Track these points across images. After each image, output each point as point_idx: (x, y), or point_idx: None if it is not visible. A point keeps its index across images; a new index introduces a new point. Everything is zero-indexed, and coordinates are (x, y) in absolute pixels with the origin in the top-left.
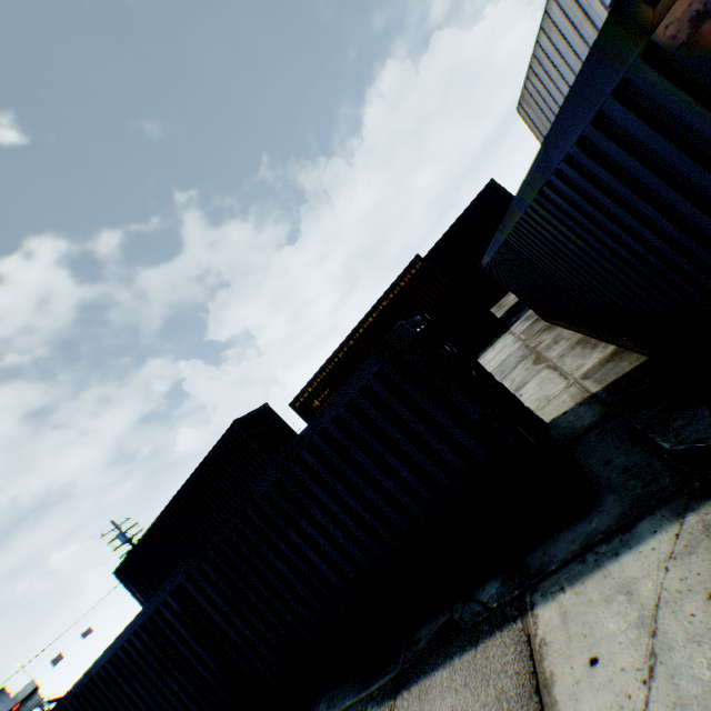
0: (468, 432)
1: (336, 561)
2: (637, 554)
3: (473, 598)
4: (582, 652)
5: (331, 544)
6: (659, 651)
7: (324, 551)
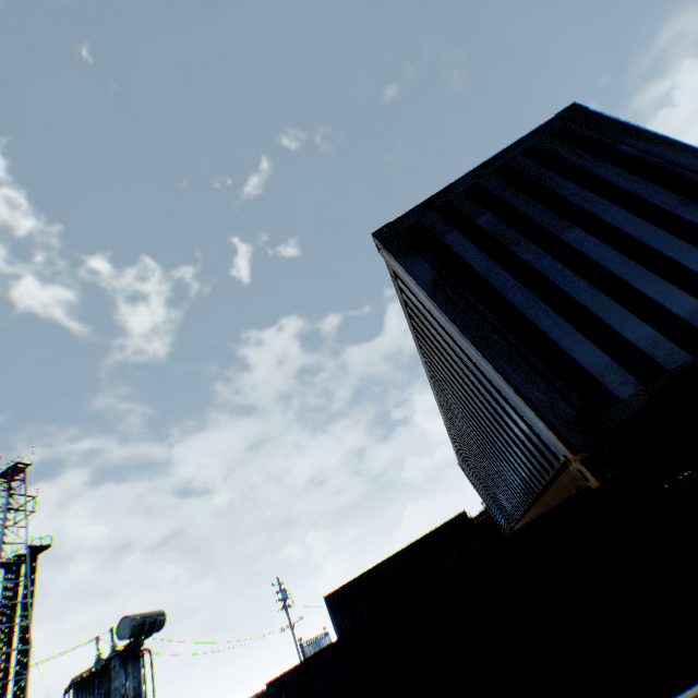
0: None
1: None
2: None
3: None
4: None
5: None
6: None
7: None
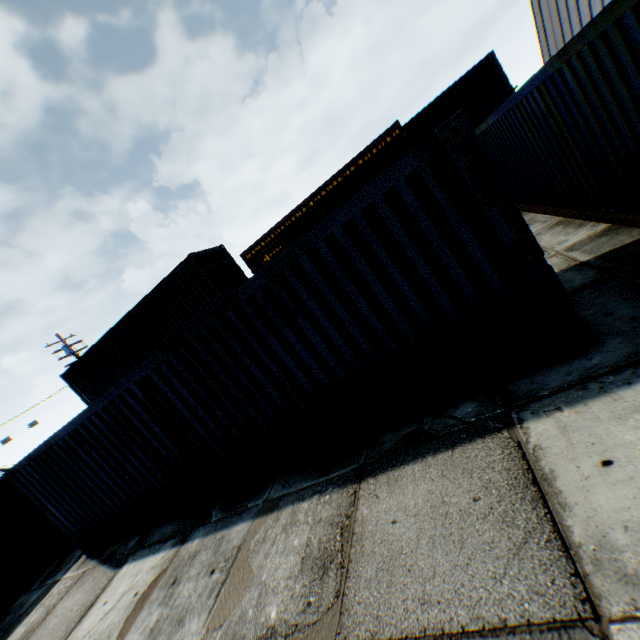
0: (491, 259)
1: (313, 371)
2: None
3: (445, 415)
4: (591, 457)
5: (311, 356)
6: None
7: (303, 361)
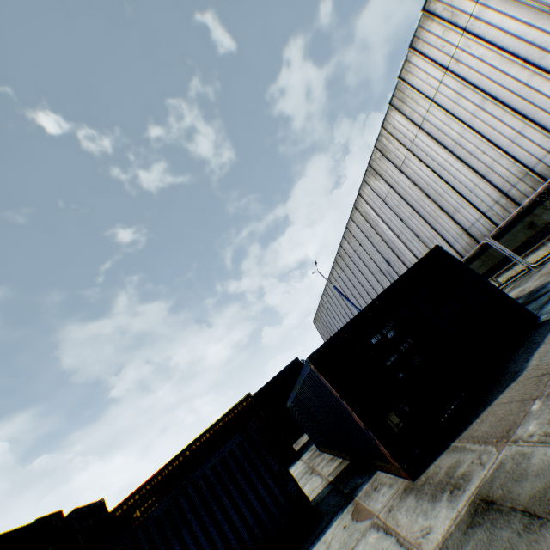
0: (273, 479)
1: None
2: (330, 528)
3: None
4: None
5: None
6: (329, 549)
7: None
